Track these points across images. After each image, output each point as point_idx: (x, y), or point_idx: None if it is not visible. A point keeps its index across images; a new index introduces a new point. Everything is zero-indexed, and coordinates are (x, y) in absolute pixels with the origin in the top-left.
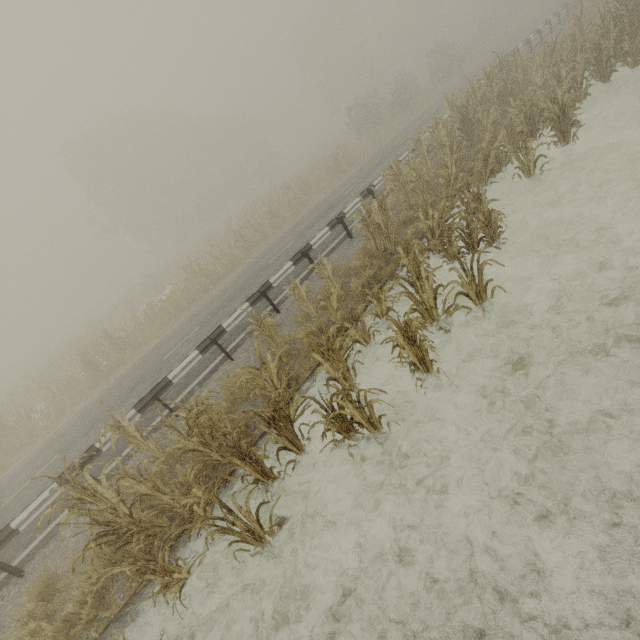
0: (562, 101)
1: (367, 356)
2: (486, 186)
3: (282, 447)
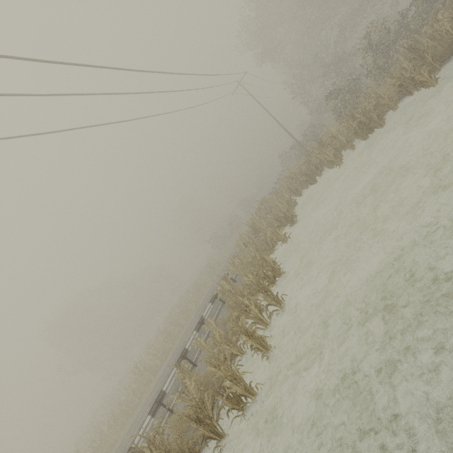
0: (282, 212)
1: (245, 362)
2: (274, 252)
3: (208, 437)
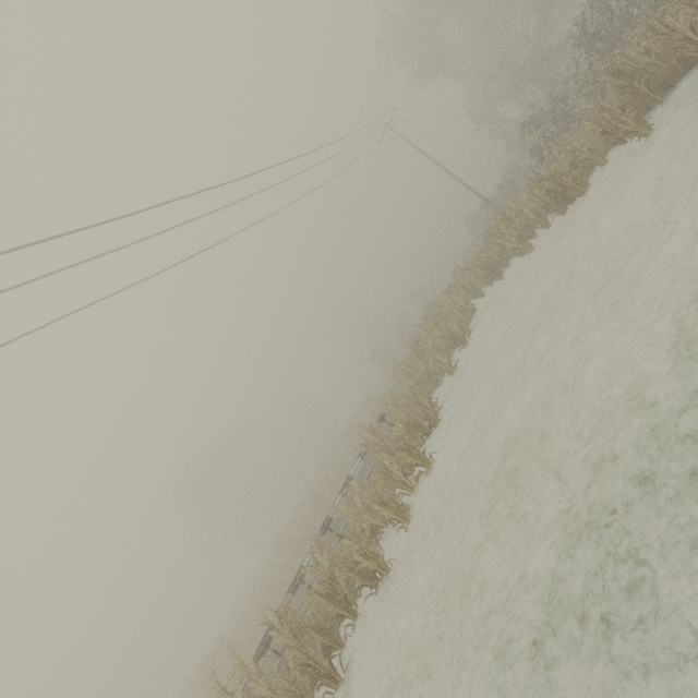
0: (448, 329)
1: (391, 534)
2: (441, 386)
3: (340, 614)
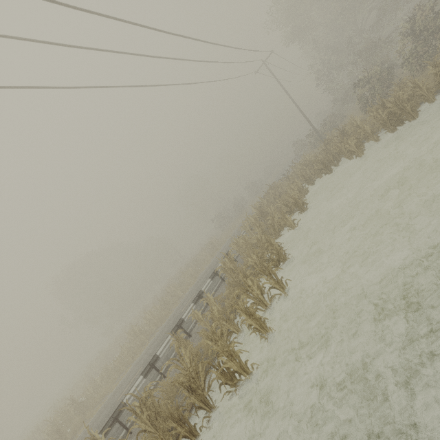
0: (293, 198)
1: (241, 340)
2: (280, 237)
3: (198, 406)
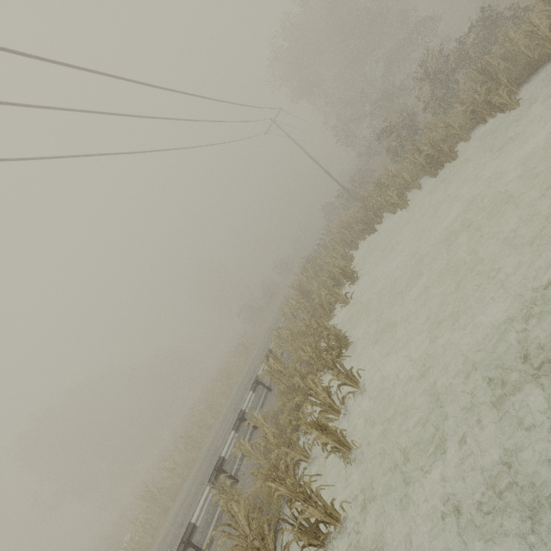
0: (339, 267)
1: (313, 470)
2: (333, 319)
3: None
